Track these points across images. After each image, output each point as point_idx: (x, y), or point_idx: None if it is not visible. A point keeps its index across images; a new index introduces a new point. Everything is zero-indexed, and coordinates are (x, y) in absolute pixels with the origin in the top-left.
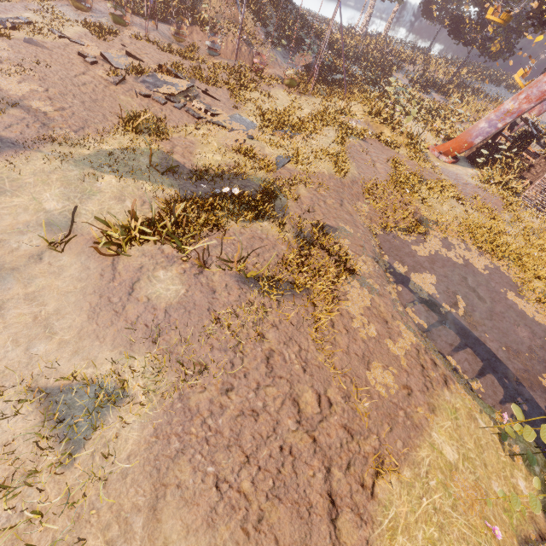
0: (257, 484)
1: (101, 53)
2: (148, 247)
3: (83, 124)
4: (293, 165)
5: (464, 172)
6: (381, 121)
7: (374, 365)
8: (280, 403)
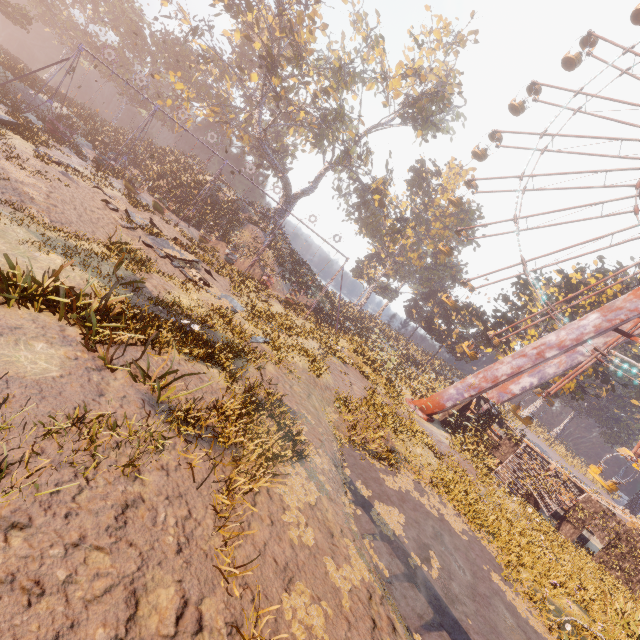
0: None
1: (127, 210)
2: (47, 318)
3: (65, 222)
4: (268, 346)
5: (439, 432)
6: (364, 360)
7: (298, 587)
8: (103, 587)
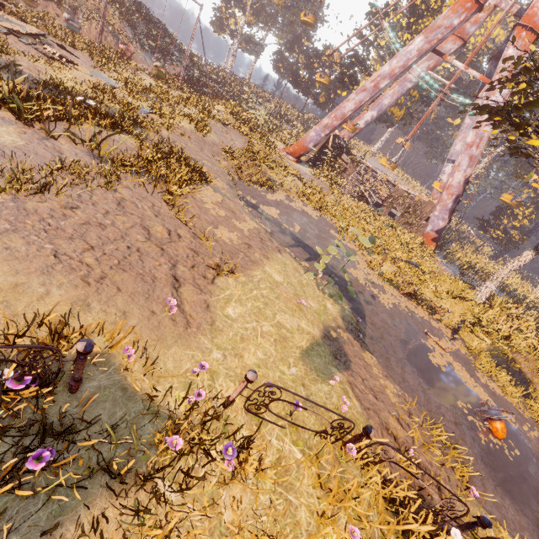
0: (101, 261)
1: None
2: None
3: None
4: (156, 116)
5: (305, 169)
6: (241, 121)
7: (221, 228)
8: (130, 226)
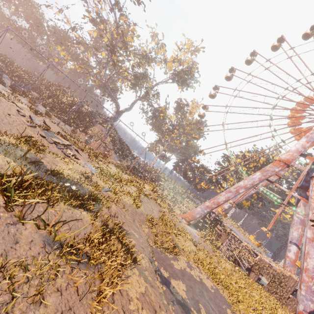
0: None
1: (30, 115)
2: None
3: None
4: (111, 193)
5: (193, 230)
6: (157, 195)
7: None
8: None
